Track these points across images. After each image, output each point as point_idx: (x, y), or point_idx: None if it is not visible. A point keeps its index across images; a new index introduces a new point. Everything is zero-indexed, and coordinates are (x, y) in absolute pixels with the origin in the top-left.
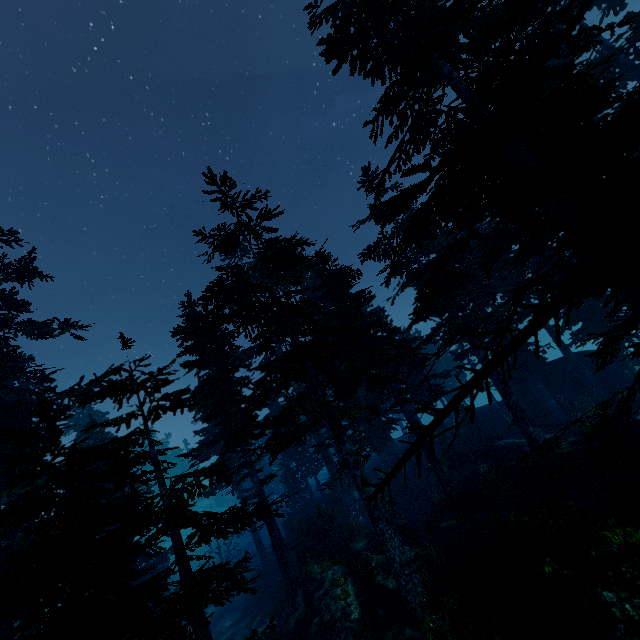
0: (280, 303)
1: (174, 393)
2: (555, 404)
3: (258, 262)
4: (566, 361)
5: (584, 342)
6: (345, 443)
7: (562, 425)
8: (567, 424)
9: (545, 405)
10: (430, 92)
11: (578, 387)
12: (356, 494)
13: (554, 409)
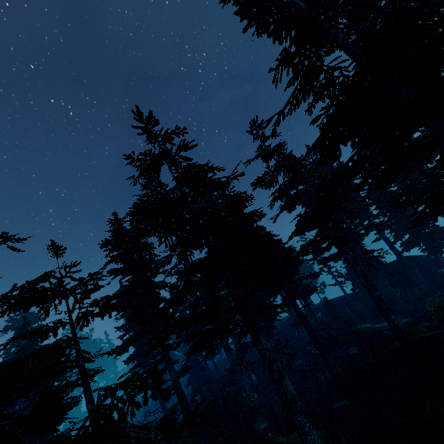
0: (206, 212)
1: (103, 298)
2: (398, 296)
3: (178, 183)
4: (397, 264)
5: (409, 249)
6: (261, 339)
7: (405, 312)
8: (409, 311)
9: (391, 297)
10: (320, 48)
11: (408, 283)
12: (253, 377)
13: (398, 300)
